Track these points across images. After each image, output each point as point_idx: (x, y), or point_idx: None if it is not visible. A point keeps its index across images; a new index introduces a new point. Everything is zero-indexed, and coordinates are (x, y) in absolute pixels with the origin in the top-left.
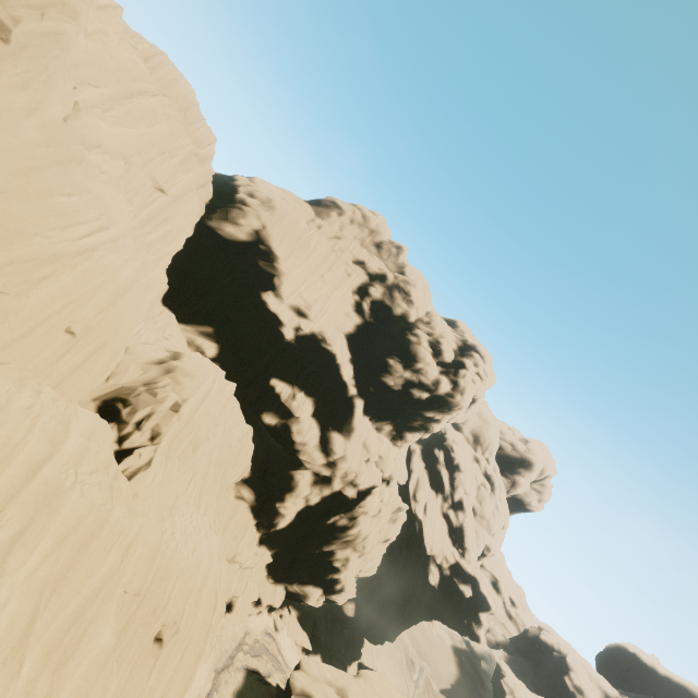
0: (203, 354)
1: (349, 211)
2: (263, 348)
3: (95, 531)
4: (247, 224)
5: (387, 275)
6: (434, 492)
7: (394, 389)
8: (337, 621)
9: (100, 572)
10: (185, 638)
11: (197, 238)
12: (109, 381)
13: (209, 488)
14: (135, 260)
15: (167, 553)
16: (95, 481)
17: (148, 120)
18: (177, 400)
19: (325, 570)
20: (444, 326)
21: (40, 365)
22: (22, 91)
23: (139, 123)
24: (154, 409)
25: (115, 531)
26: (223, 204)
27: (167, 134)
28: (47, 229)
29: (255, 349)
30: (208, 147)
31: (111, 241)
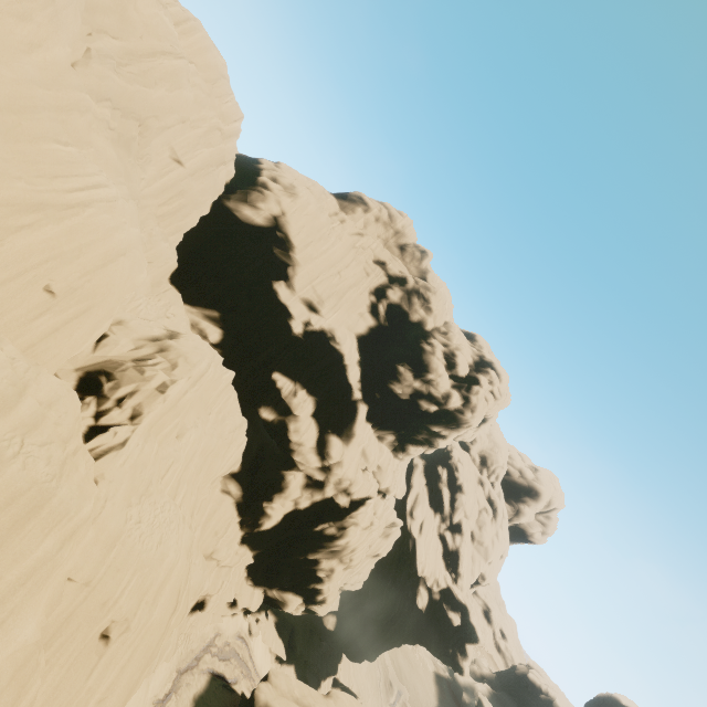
0: (206, 339)
1: (375, 208)
2: (269, 339)
3: (32, 510)
4: (266, 208)
5: (408, 279)
6: (433, 511)
7: (401, 398)
8: (316, 632)
9: (32, 557)
10: (136, 638)
11: (214, 218)
12: (96, 352)
13: (191, 477)
14: (137, 226)
15: (128, 543)
16: (44, 454)
17: (170, 83)
18: (165, 381)
19: (308, 579)
20: (462, 339)
21: (12, 323)
22: (23, 22)
23: (158, 84)
24: (139, 387)
25: (56, 513)
26: (243, 185)
27: (189, 102)
28: (34, 175)
29: (261, 340)
30: (234, 124)
31: (108, 200)
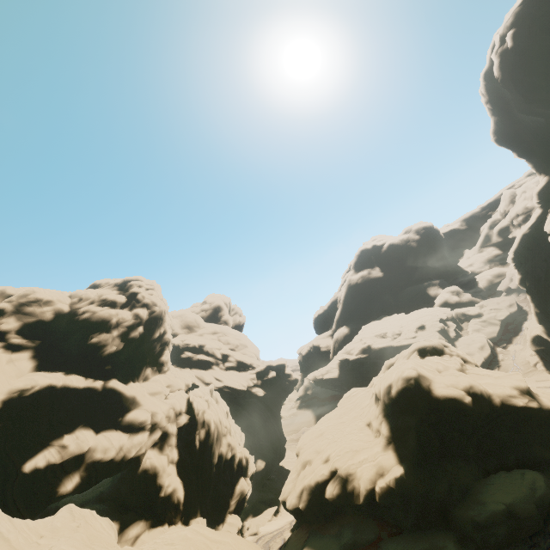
0: None
1: None
2: None
3: None
4: None
5: None
6: (210, 369)
7: (121, 349)
8: (265, 480)
9: None
10: None
11: None
12: None
13: None
14: None
15: None
16: None
17: None
18: None
19: (230, 469)
20: (93, 291)
21: None
22: None
23: None
24: None
25: None
26: None
27: None
28: None
29: None
30: None
31: None
